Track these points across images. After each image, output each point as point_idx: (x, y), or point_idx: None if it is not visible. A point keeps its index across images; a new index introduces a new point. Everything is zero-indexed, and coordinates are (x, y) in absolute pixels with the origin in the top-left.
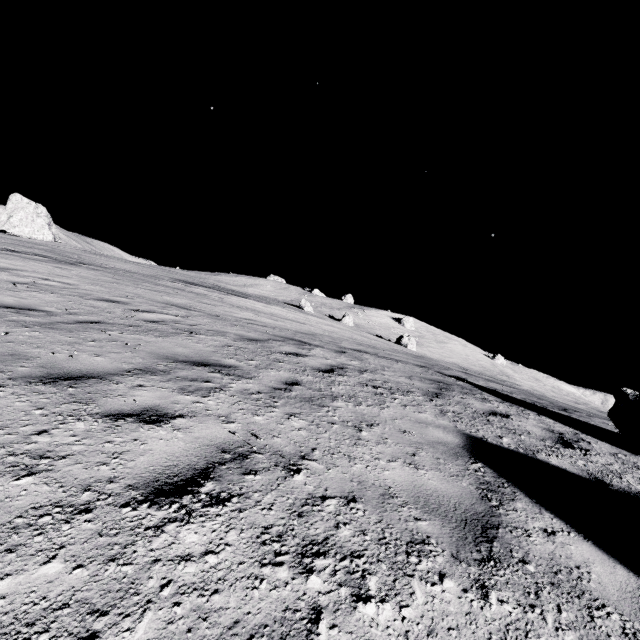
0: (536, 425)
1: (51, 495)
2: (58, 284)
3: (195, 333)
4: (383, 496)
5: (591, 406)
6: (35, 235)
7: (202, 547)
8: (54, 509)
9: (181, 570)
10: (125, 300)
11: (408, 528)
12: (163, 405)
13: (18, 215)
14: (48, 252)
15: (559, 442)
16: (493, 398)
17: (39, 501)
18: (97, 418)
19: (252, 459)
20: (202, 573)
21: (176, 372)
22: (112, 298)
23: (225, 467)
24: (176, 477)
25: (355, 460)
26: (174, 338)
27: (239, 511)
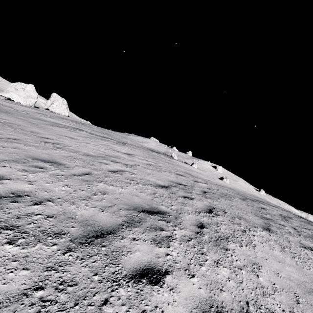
0: None
1: None
2: (154, 164)
3: (229, 196)
4: None
5: None
6: (61, 112)
7: None
8: None
9: None
10: (180, 173)
11: None
12: (300, 242)
13: (56, 103)
14: (109, 136)
15: None
16: None
17: None
18: (303, 248)
19: None
20: None
21: (271, 224)
22: (177, 172)
23: None
24: None
25: None
26: (234, 201)
27: None
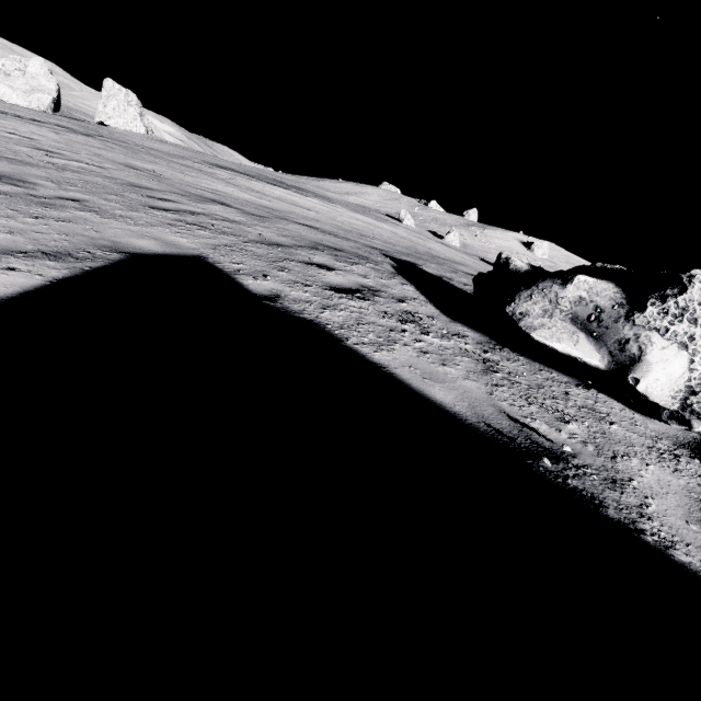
0: (357, 281)
1: None
2: (17, 137)
3: (73, 172)
4: None
5: None
6: (129, 127)
7: None
8: None
9: None
10: (65, 153)
11: None
12: None
13: (111, 104)
14: (76, 125)
15: (337, 288)
16: (380, 268)
17: None
18: None
19: None
20: None
21: None
22: (53, 150)
23: None
24: None
25: None
26: (27, 167)
27: None
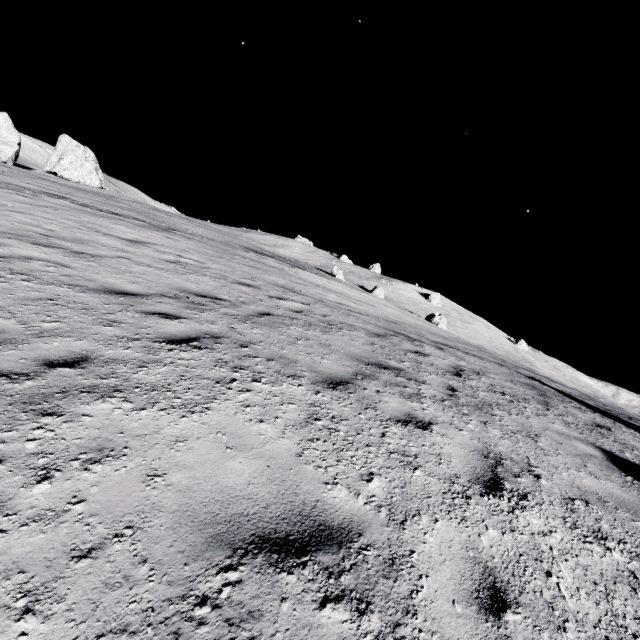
0: (634, 439)
1: (441, 485)
2: (193, 262)
3: (338, 327)
4: (600, 500)
5: (609, 401)
6: (83, 179)
7: (544, 527)
8: (453, 495)
9: (549, 541)
10: (253, 283)
11: (633, 526)
12: (411, 412)
13: (68, 158)
14: (140, 215)
15: None
16: (583, 407)
17: (440, 488)
18: (395, 423)
19: (506, 464)
20: (560, 544)
21: (379, 376)
22: (243, 281)
23: (500, 470)
24: (484, 476)
25: (558, 469)
26: (334, 334)
27: (539, 505)
